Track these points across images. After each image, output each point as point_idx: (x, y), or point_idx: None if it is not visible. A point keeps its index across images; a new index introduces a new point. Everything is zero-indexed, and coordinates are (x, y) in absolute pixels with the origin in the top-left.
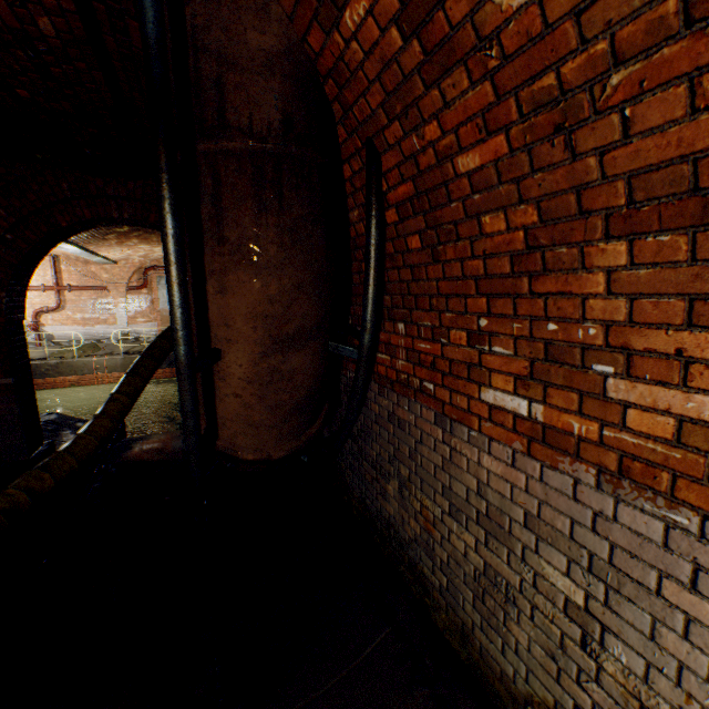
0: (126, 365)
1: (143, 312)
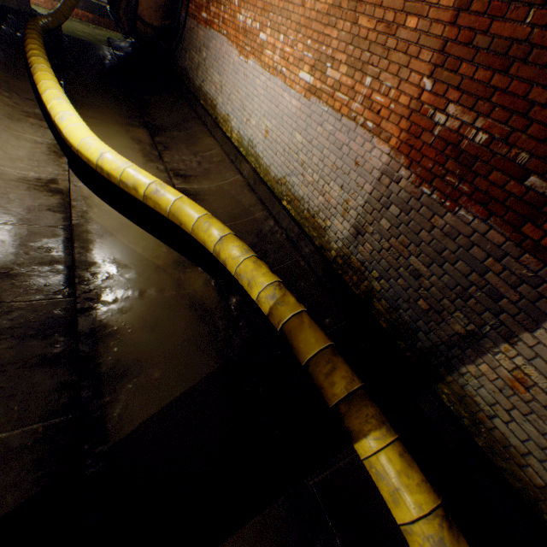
0: None
1: None
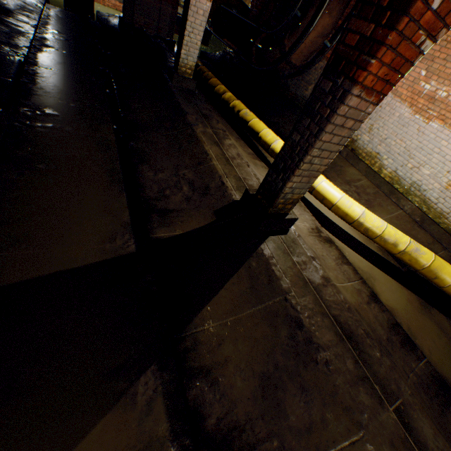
0: None
1: None
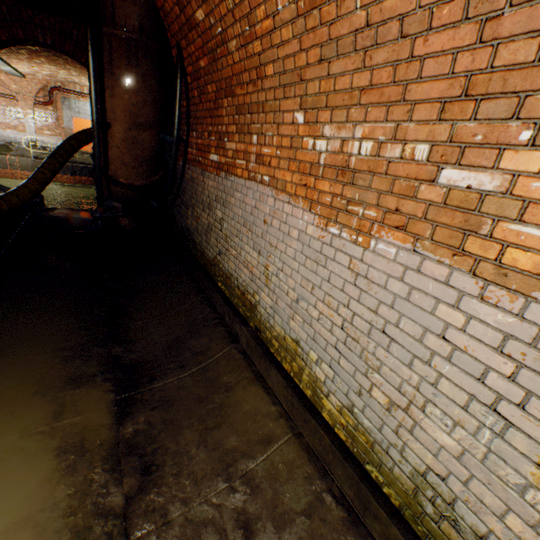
0: (36, 167)
1: (49, 127)
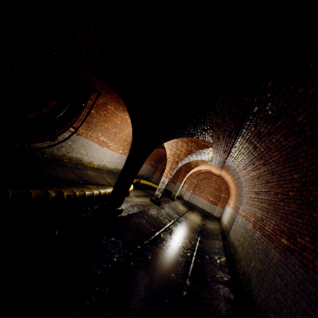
0: None
1: None
